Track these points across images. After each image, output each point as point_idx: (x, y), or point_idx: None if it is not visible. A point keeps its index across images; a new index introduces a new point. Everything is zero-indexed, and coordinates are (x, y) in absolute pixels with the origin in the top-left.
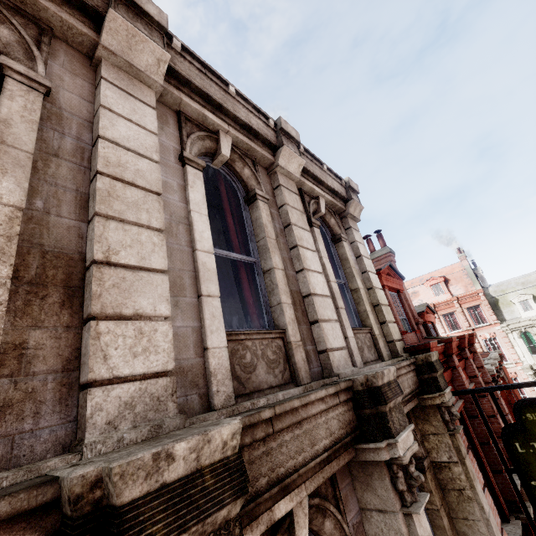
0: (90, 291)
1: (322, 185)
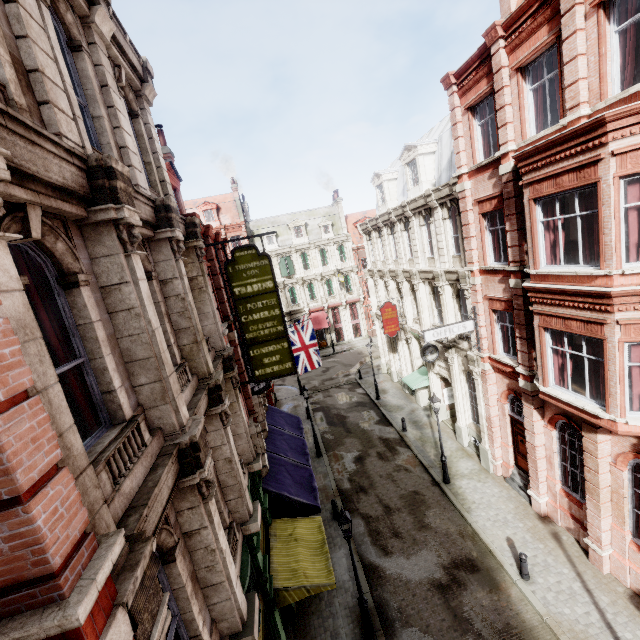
0: (42, 87)
1: (125, 56)
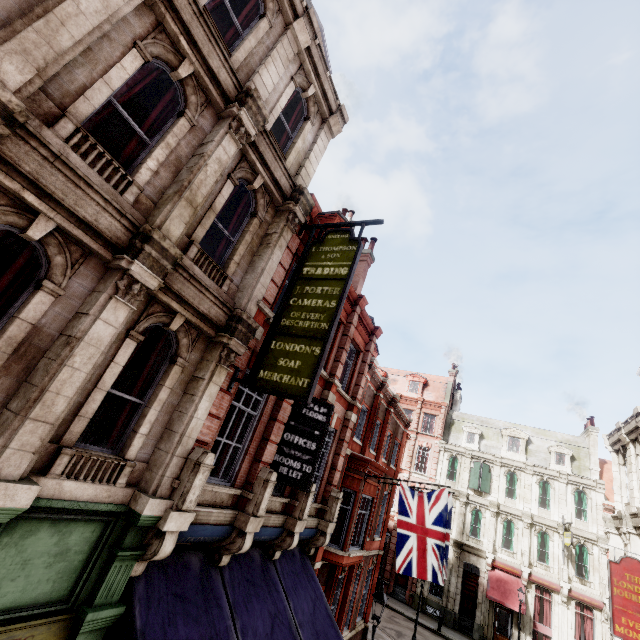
0: None
1: (319, 81)
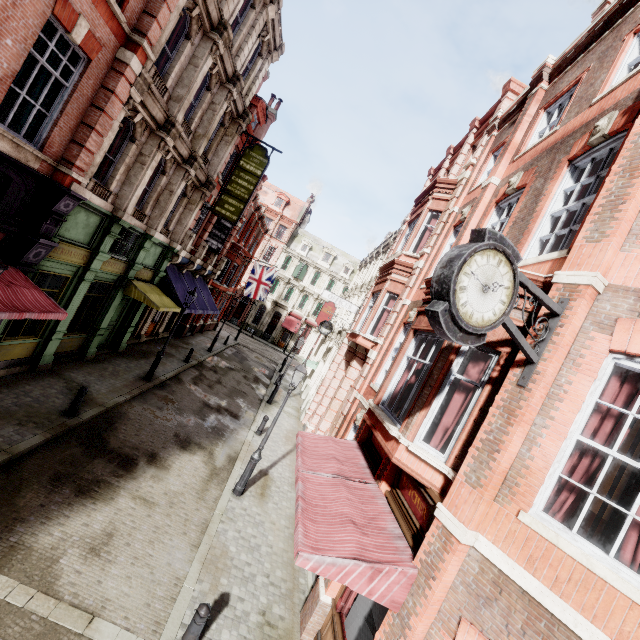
0: None
1: (274, 32)
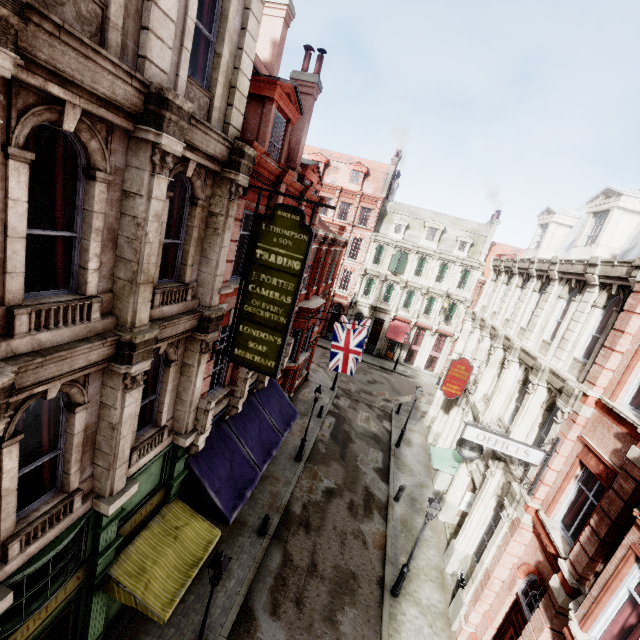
0: None
1: None
